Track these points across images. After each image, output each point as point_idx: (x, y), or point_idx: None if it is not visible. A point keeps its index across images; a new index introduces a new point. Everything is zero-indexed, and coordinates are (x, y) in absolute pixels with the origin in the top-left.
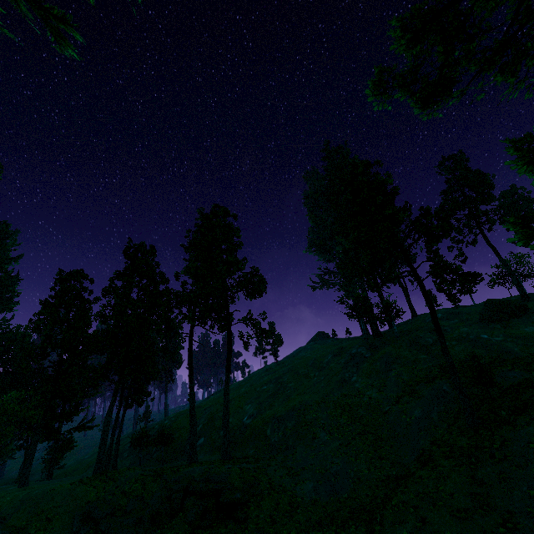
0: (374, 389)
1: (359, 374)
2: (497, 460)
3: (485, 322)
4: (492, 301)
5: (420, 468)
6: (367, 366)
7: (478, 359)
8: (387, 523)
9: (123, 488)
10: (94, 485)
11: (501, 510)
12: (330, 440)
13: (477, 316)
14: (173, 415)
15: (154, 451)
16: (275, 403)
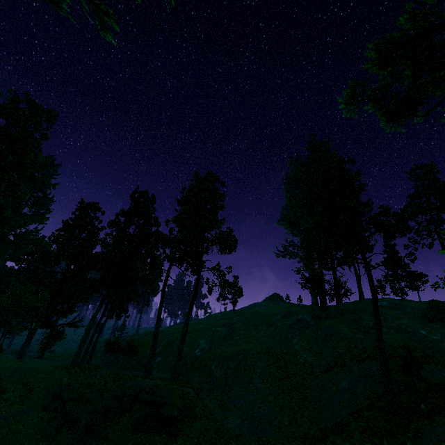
0: (310, 353)
1: (300, 337)
2: None
3: (426, 319)
4: (437, 302)
5: (335, 435)
6: (309, 332)
7: (410, 351)
8: None
9: (89, 381)
10: (69, 372)
11: None
12: (263, 388)
13: (420, 312)
14: (142, 332)
15: (121, 358)
16: (224, 344)
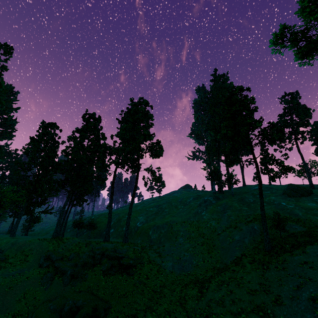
0: (214, 221)
1: (206, 211)
2: (278, 269)
3: (285, 196)
4: (293, 185)
5: (234, 266)
6: (212, 208)
7: (279, 215)
8: (210, 289)
9: (68, 247)
10: (53, 242)
11: (275, 294)
12: (185, 243)
13: (281, 192)
14: (97, 214)
15: (85, 231)
16: (156, 218)
